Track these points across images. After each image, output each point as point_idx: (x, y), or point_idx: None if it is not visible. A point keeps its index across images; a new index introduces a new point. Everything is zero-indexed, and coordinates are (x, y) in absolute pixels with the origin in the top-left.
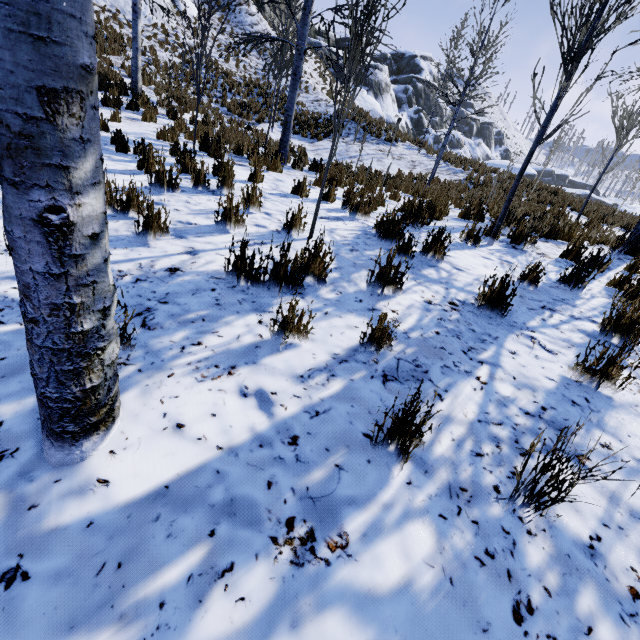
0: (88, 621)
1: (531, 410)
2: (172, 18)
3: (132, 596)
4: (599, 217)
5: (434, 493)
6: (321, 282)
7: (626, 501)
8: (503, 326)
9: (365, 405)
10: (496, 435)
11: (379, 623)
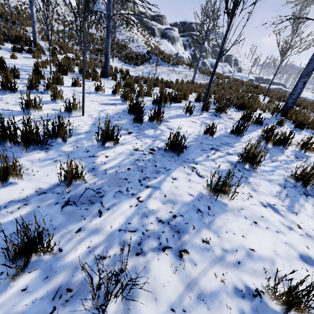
0: None
1: (164, 218)
2: (61, 7)
3: None
4: (277, 98)
5: (40, 296)
6: (64, 141)
7: (200, 286)
8: (178, 162)
9: (34, 225)
10: (126, 240)
11: None
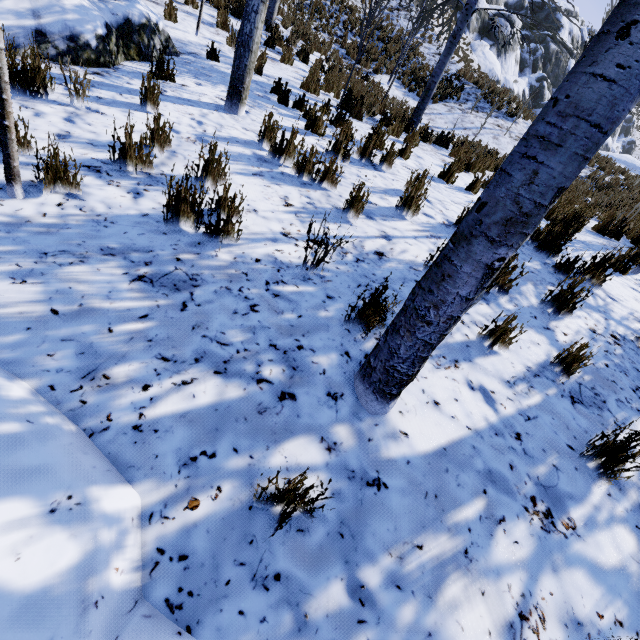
0: (431, 526)
1: None
2: None
3: (450, 518)
4: None
5: (629, 508)
6: (502, 291)
7: None
8: None
9: (562, 420)
10: None
11: (608, 587)
